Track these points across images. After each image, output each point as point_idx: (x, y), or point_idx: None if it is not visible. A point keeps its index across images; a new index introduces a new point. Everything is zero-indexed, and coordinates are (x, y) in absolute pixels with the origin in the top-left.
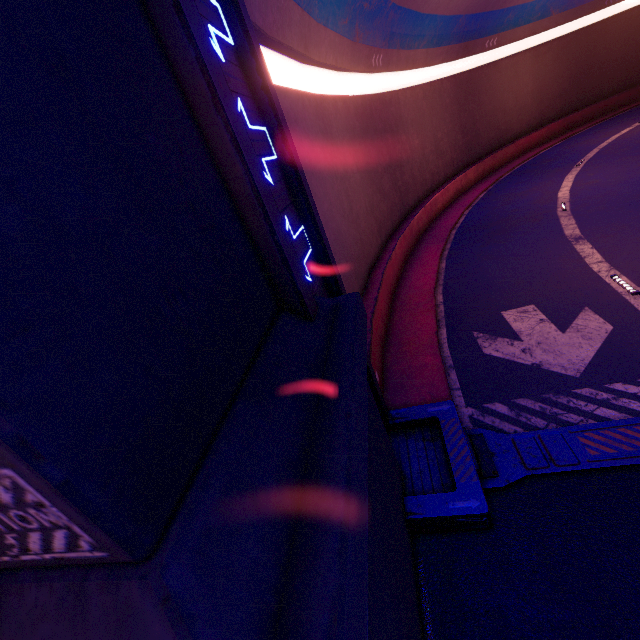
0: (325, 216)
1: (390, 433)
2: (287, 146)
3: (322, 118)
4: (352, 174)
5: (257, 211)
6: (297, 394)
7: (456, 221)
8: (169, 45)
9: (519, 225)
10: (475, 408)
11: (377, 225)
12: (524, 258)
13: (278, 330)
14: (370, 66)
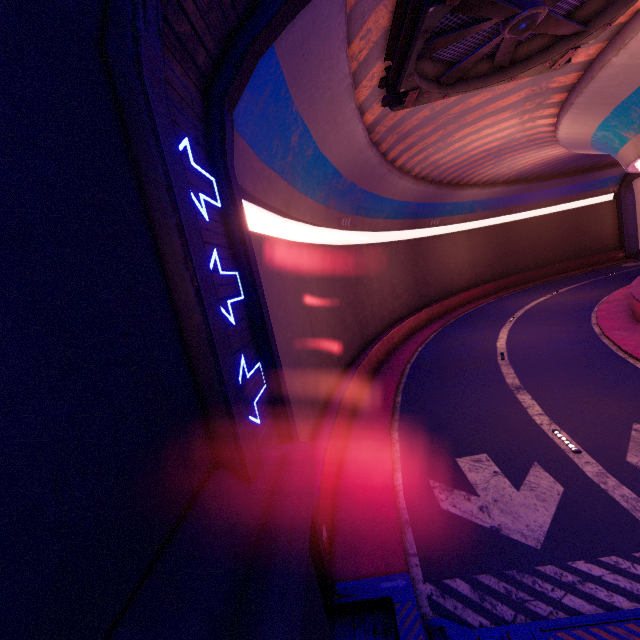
0: (287, 344)
1: (334, 618)
2: (255, 289)
3: (295, 259)
4: (317, 306)
5: (208, 359)
6: (209, 607)
7: (411, 356)
8: (154, 211)
9: (466, 368)
10: (434, 584)
11: (337, 353)
12: (473, 401)
13: (206, 498)
14: (340, 225)
